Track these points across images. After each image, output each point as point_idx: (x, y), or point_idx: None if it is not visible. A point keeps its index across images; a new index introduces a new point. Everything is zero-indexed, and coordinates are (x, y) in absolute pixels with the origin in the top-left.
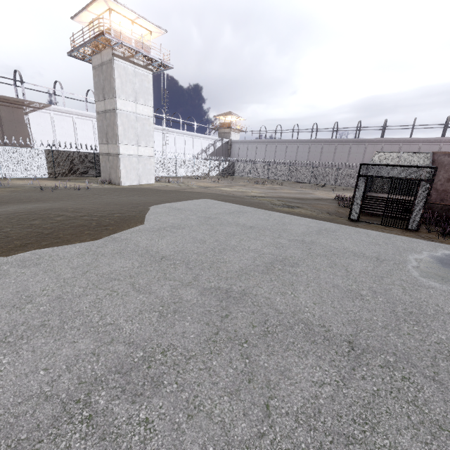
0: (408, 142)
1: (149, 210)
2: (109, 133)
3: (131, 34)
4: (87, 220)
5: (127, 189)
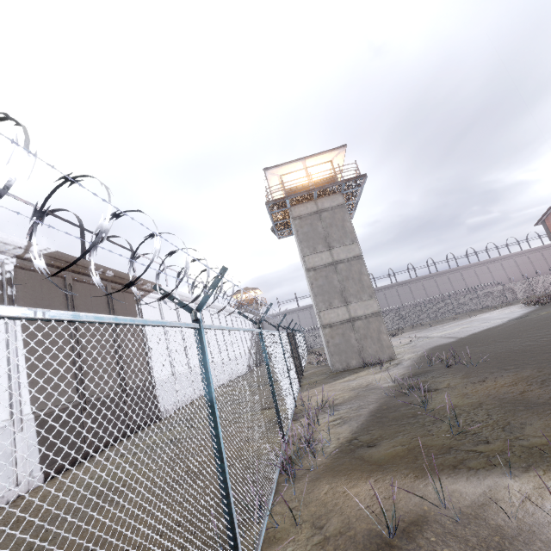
0: (438, 275)
1: None
2: (349, 289)
3: None
4: None
5: (444, 349)
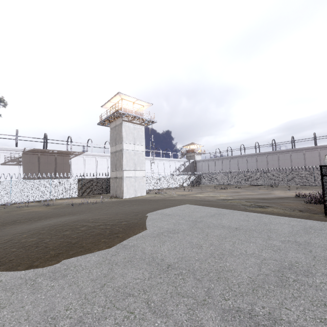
0: None
1: (146, 217)
2: (117, 164)
3: (133, 108)
4: (102, 229)
5: (128, 201)
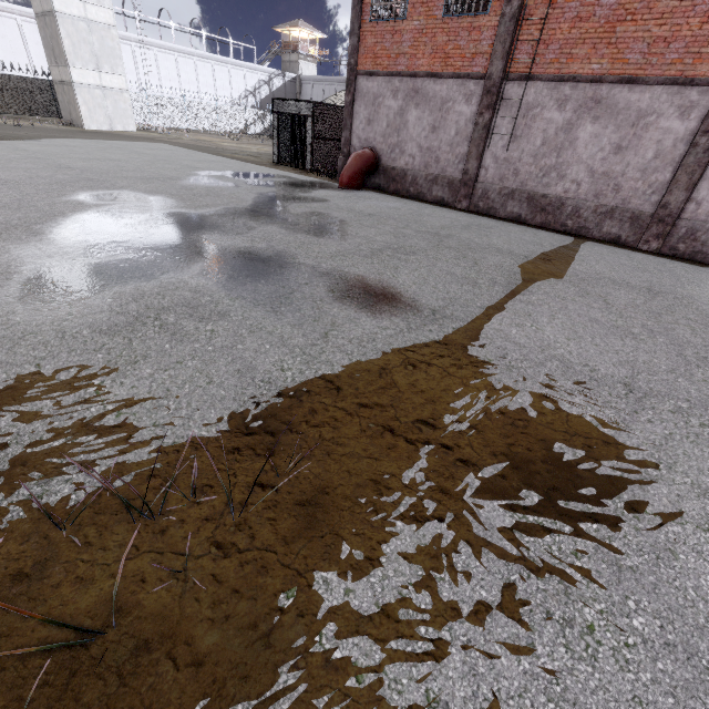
0: None
1: (67, 140)
2: (55, 50)
3: None
4: None
5: (86, 132)
